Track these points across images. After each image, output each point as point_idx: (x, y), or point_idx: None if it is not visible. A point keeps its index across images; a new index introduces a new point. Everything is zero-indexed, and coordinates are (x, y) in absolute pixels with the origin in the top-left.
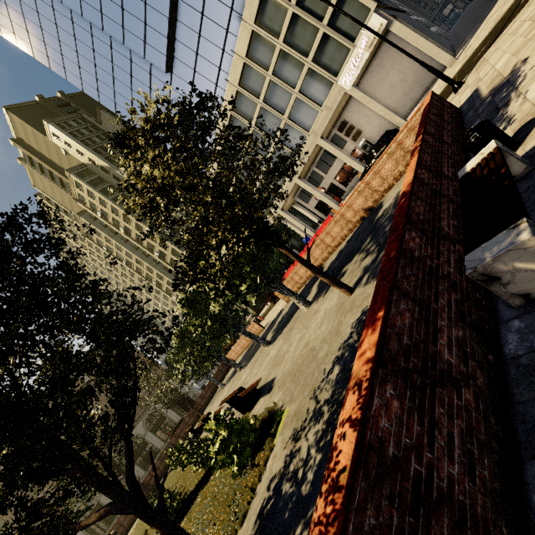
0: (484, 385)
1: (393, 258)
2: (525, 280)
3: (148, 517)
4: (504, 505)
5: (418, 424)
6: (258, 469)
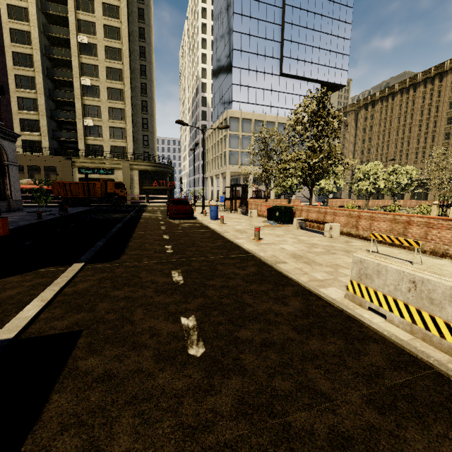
0: None
1: None
2: None
3: None
4: None
5: None
6: None
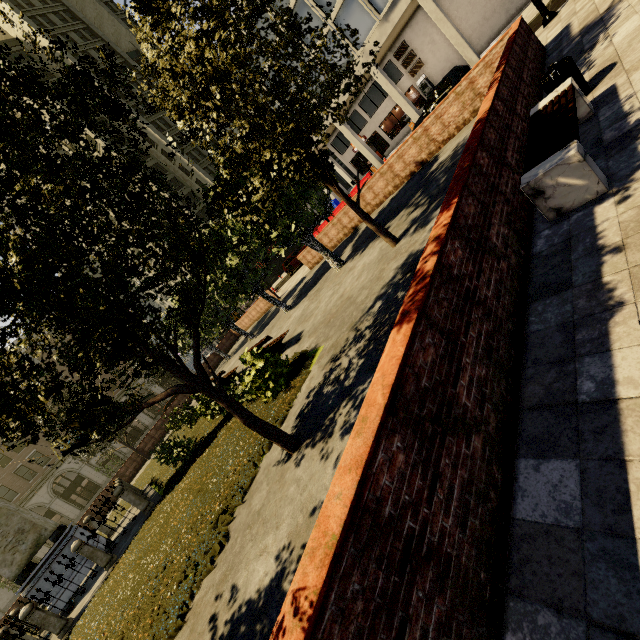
0: (515, 264)
1: (467, 167)
2: (562, 195)
3: (214, 394)
4: (512, 318)
5: (472, 267)
6: (295, 389)
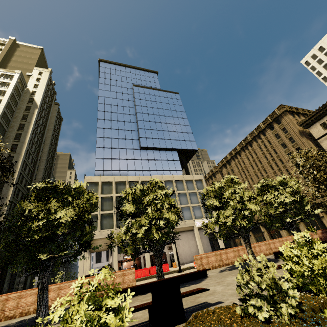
0: None
1: None
2: None
3: None
4: None
5: None
6: None
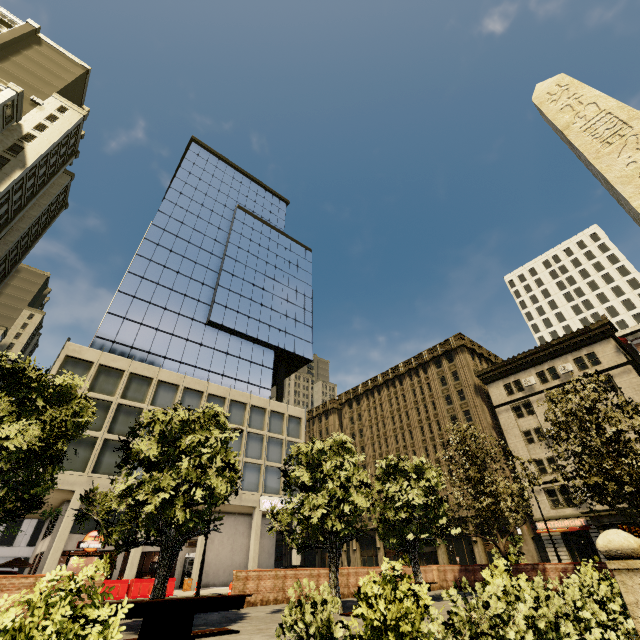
0: None
1: None
2: None
3: None
4: None
5: None
6: None
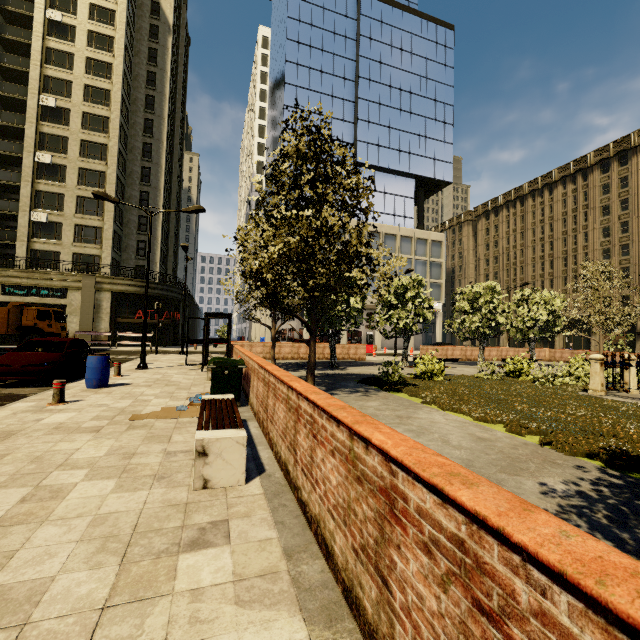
0: None
1: None
2: None
3: None
4: None
5: None
6: None
